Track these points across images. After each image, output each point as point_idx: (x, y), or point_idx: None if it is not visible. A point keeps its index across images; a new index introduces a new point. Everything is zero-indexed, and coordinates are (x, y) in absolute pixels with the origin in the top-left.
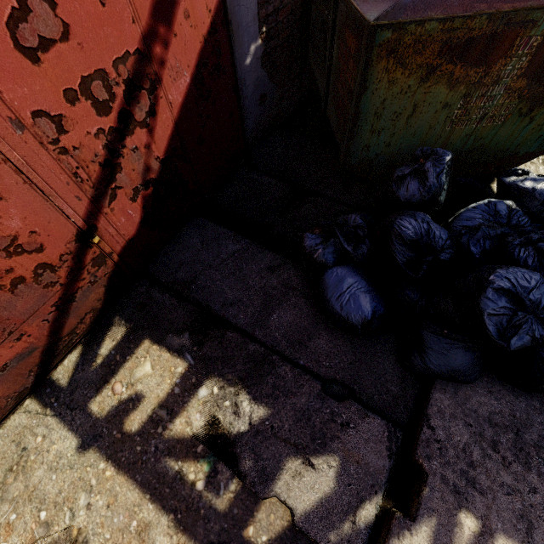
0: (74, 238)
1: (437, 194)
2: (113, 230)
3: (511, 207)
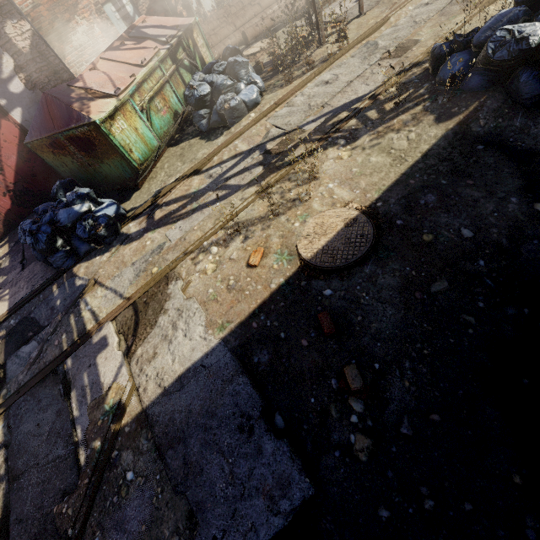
0: None
1: (54, 196)
2: None
3: (63, 201)
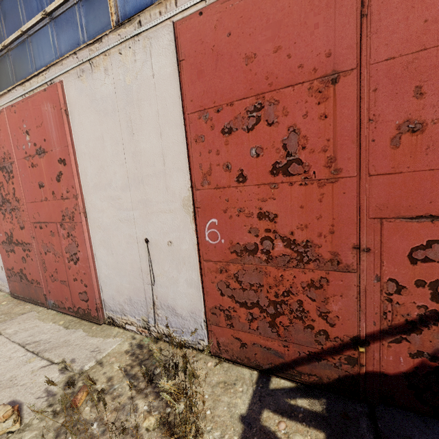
0: (351, 336)
1: None
2: (377, 356)
3: None
